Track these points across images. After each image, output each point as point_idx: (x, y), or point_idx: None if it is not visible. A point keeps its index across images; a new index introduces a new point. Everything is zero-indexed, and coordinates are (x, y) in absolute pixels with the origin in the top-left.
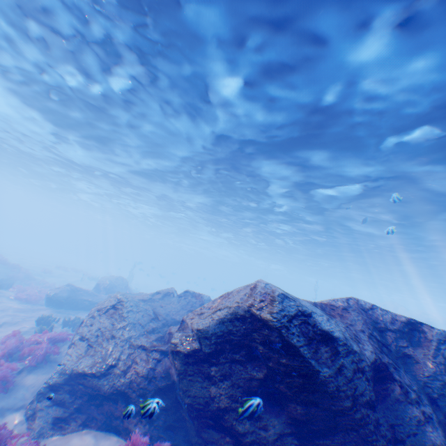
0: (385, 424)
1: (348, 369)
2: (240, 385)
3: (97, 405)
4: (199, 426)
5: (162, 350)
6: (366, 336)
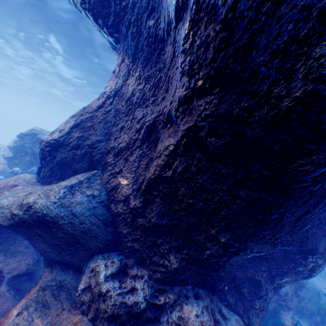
0: None
1: None
2: (25, 164)
3: None
4: None
5: None
6: None
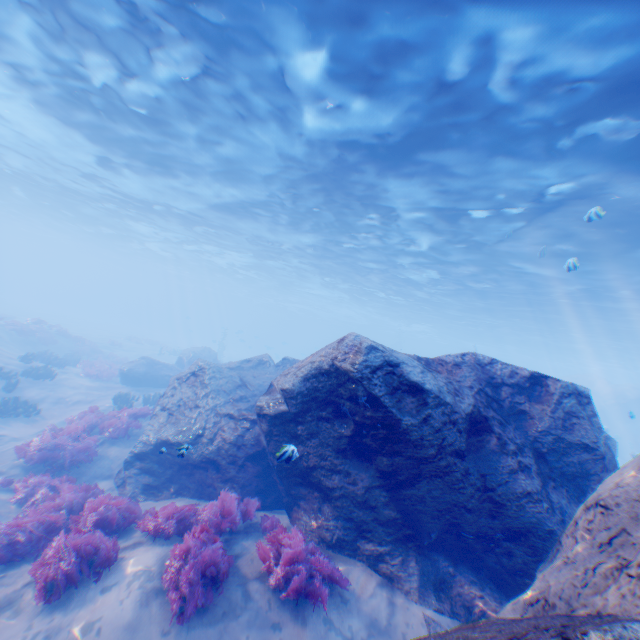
0: (475, 473)
1: (435, 419)
2: (327, 443)
3: (186, 473)
4: (290, 487)
5: (251, 418)
6: (473, 390)
